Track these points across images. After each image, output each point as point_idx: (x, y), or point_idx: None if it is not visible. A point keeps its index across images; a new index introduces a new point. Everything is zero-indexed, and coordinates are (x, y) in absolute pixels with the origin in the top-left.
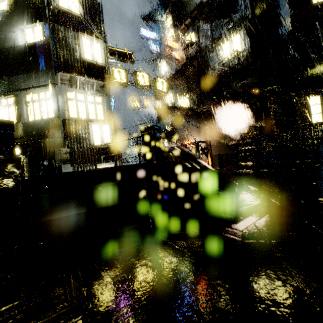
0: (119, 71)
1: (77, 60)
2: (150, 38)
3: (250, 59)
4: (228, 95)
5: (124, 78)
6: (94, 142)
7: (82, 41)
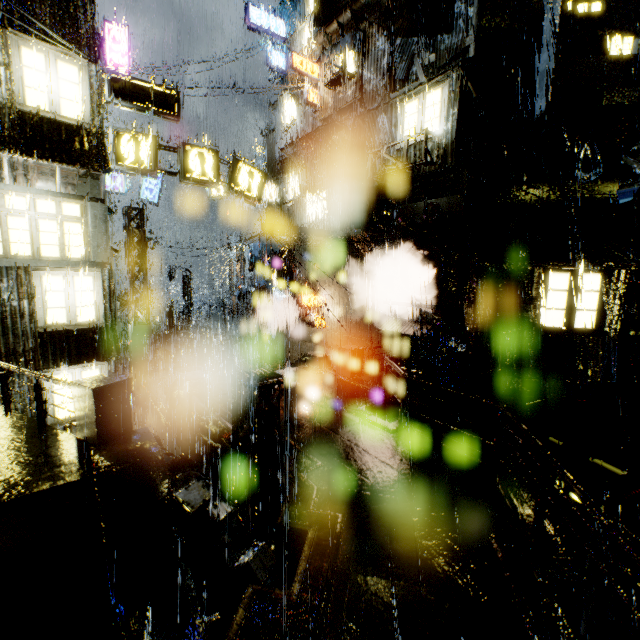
0: (134, 141)
1: (0, 109)
2: (266, 29)
3: (450, 158)
4: (401, 220)
5: (147, 160)
6: (46, 318)
7: (20, 54)
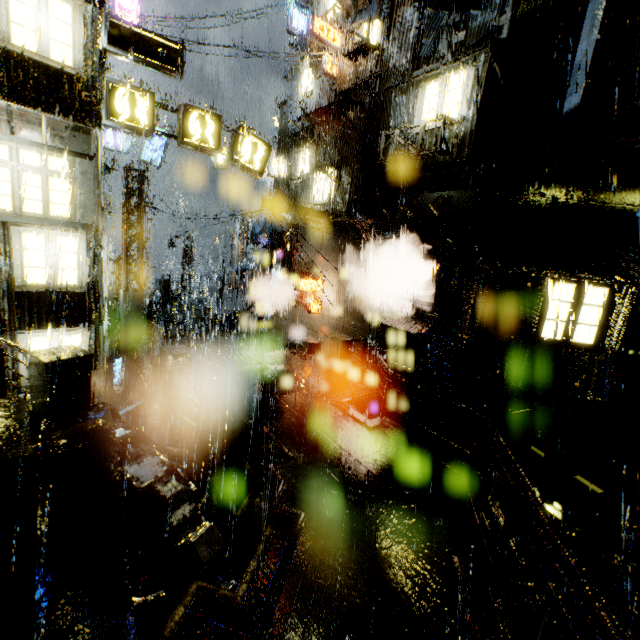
0: (130, 96)
1: None
2: None
3: (467, 148)
4: (409, 210)
5: (143, 118)
6: (24, 277)
7: None
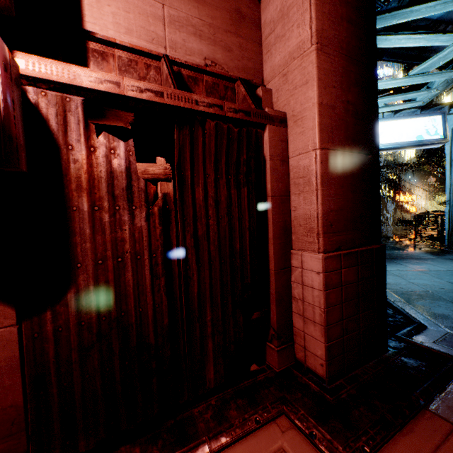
0: None
1: None
2: (381, 77)
3: None
4: None
5: None
6: None
7: None
